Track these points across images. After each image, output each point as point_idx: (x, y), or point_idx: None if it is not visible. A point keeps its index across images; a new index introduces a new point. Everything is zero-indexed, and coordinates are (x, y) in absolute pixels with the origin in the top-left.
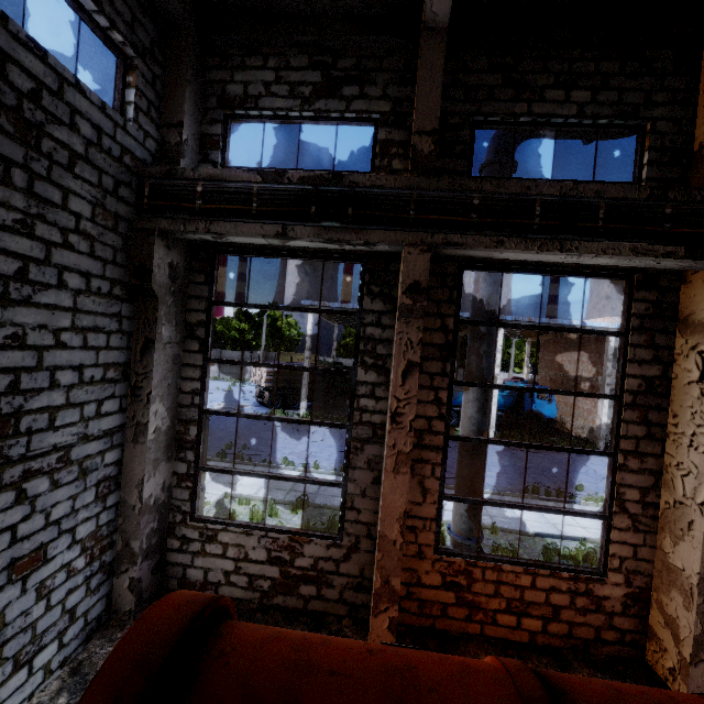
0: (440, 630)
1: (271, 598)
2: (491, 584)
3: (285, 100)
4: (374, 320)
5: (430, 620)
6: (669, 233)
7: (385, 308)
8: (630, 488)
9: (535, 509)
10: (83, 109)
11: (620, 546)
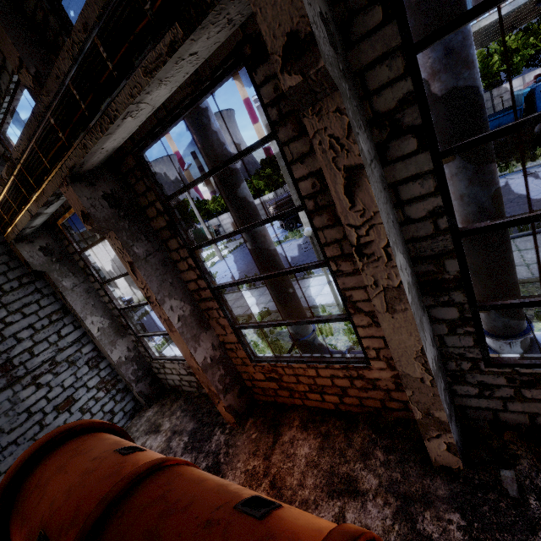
0: (281, 403)
1: (201, 390)
2: (292, 376)
3: None
4: None
5: (272, 398)
6: (155, 16)
7: None
8: (355, 290)
9: (291, 324)
10: None
11: (370, 340)
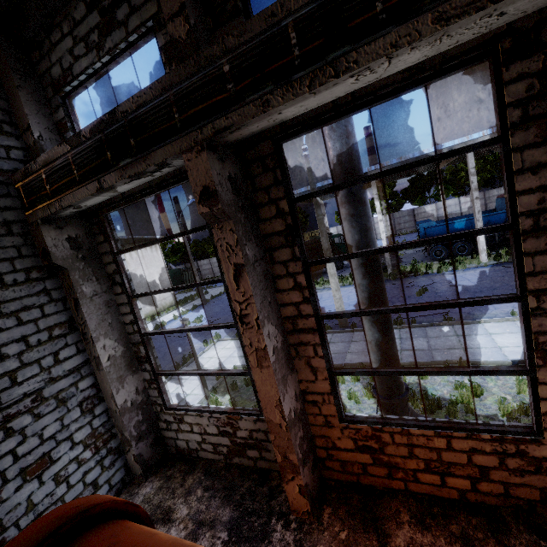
0: (366, 485)
1: (231, 459)
2: (403, 447)
3: (86, 57)
4: None
5: (355, 477)
6: None
7: None
8: None
9: (431, 373)
10: None
11: None
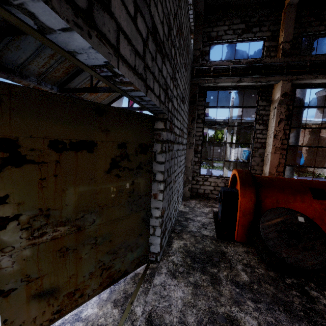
0: None
1: None
2: None
3: (231, 36)
4: (262, 108)
5: None
6: None
7: (266, 104)
8: None
9: (319, 168)
10: (190, 48)
11: None
